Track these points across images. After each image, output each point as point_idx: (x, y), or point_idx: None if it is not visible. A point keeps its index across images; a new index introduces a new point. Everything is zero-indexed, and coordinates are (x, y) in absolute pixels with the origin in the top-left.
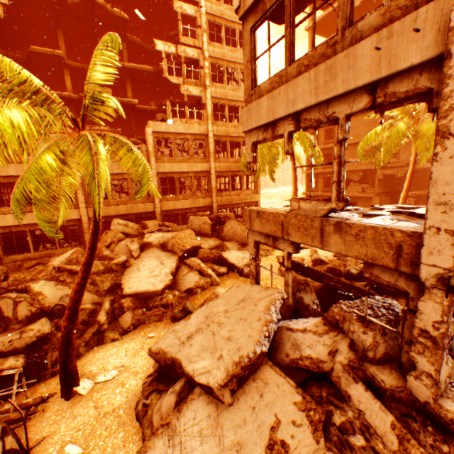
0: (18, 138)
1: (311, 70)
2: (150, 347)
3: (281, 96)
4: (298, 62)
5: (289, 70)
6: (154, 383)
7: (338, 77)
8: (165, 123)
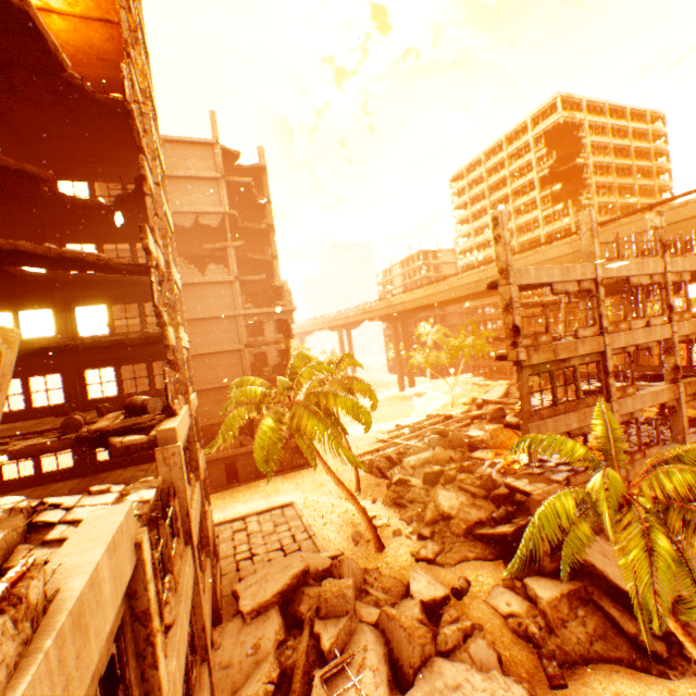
0: (689, 523)
1: (575, 412)
2: (668, 628)
3: (562, 421)
4: (564, 405)
5: (559, 407)
6: (672, 661)
7: (586, 418)
8: (180, 420)
